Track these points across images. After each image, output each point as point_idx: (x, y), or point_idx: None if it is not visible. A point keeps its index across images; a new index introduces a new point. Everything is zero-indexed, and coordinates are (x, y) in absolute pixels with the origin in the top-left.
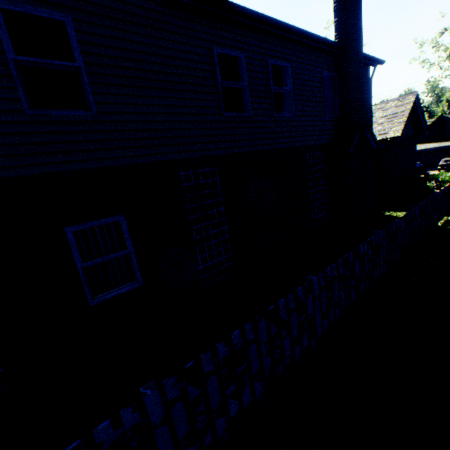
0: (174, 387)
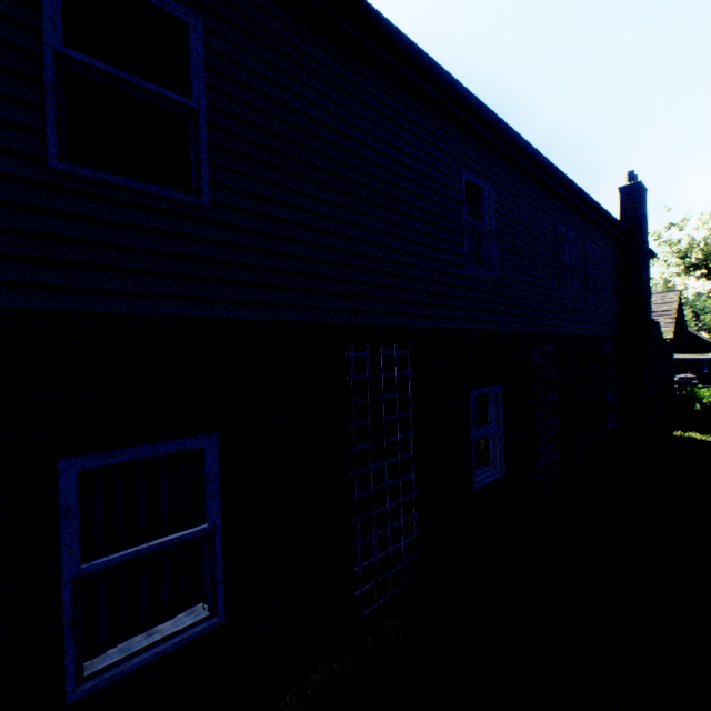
0: None
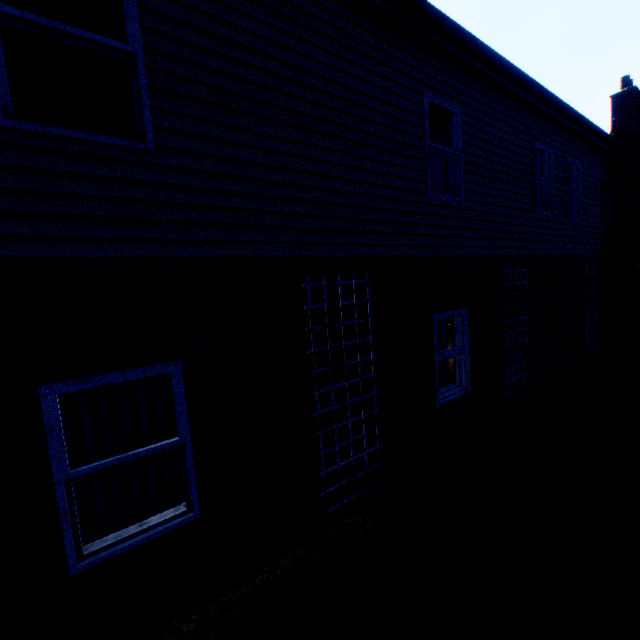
0: None
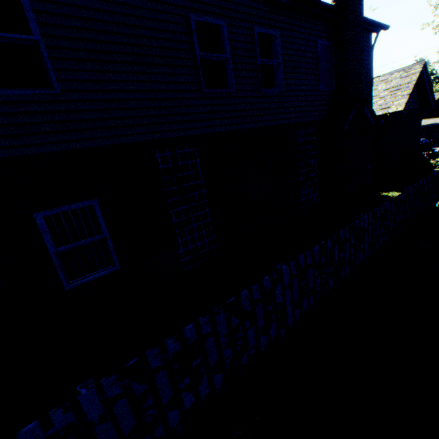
0: (114, 385)
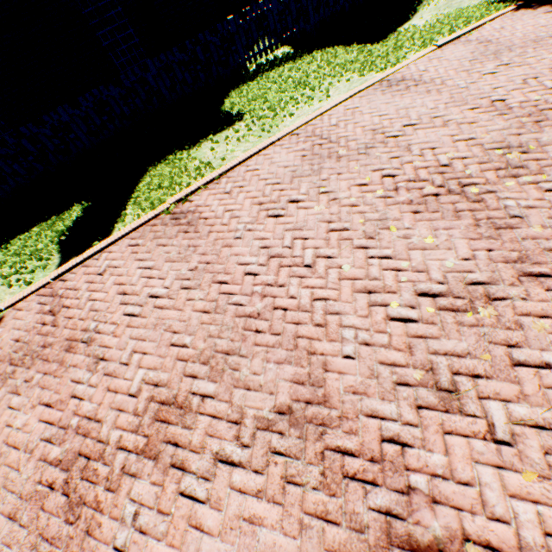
0: None
